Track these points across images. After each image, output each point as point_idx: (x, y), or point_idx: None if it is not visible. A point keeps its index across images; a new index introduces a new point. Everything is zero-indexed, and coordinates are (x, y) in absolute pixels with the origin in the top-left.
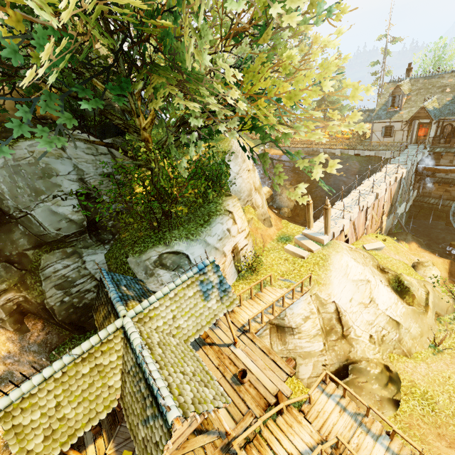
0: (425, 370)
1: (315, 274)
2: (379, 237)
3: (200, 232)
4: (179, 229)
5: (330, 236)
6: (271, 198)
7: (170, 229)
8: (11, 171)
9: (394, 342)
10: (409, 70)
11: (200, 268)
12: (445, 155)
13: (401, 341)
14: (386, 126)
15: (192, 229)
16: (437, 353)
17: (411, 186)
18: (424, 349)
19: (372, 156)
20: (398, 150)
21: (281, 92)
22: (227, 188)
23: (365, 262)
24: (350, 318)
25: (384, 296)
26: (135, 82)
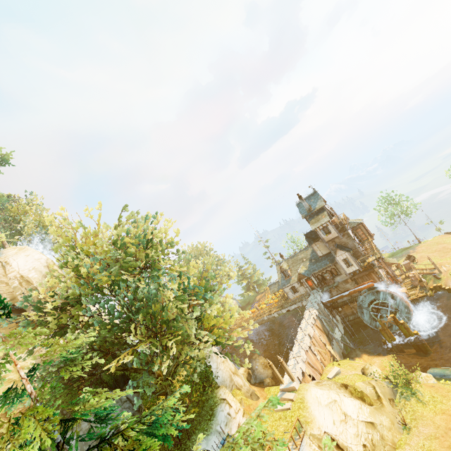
0: (410, 450)
1: (302, 417)
2: (335, 363)
3: (211, 425)
4: (195, 433)
5: (297, 381)
6: (249, 375)
7: (189, 437)
8: (79, 443)
9: (380, 441)
10: (281, 256)
11: (223, 442)
12: (331, 289)
13: (383, 437)
14: (291, 287)
15: (204, 426)
16: (409, 431)
17: (330, 316)
18: (402, 434)
19: (296, 307)
20: (307, 298)
21: (222, 324)
22: (215, 382)
23: (329, 388)
24: (342, 439)
25: (351, 406)
26: (168, 351)
